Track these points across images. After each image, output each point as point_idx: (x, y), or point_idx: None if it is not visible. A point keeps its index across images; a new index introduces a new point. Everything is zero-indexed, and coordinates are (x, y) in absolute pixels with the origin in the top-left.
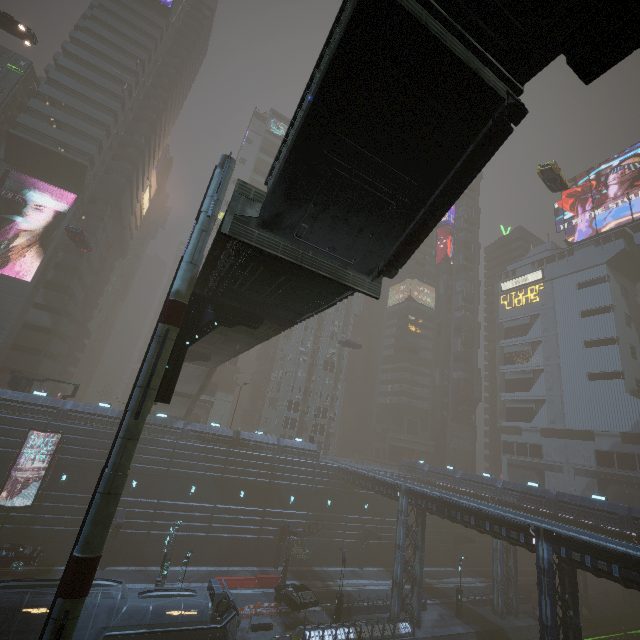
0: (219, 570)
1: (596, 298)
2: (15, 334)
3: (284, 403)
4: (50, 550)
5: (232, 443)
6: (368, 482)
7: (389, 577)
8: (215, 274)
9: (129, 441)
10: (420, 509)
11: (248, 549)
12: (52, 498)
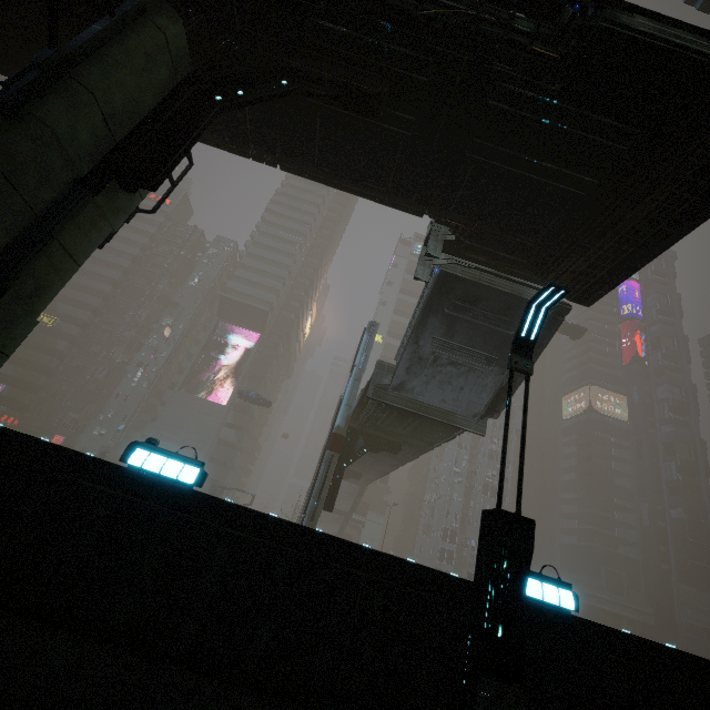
0: None
1: None
2: (212, 448)
3: (438, 531)
4: None
5: None
6: None
7: None
8: (364, 413)
9: None
10: None
11: None
12: None
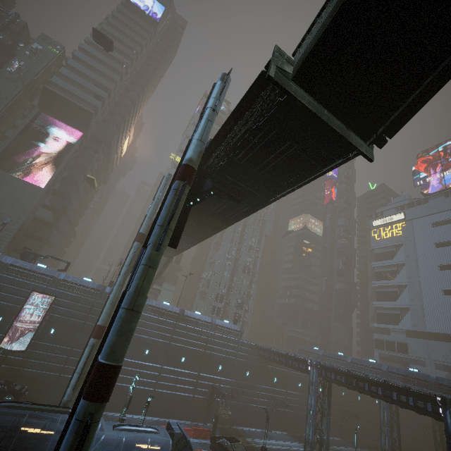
0: (162, 420)
1: (447, 234)
2: (27, 225)
3: (212, 295)
4: (34, 390)
5: (178, 318)
6: (282, 358)
7: (293, 440)
8: (220, 148)
9: (150, 268)
10: (328, 381)
11: (184, 405)
12: (41, 347)
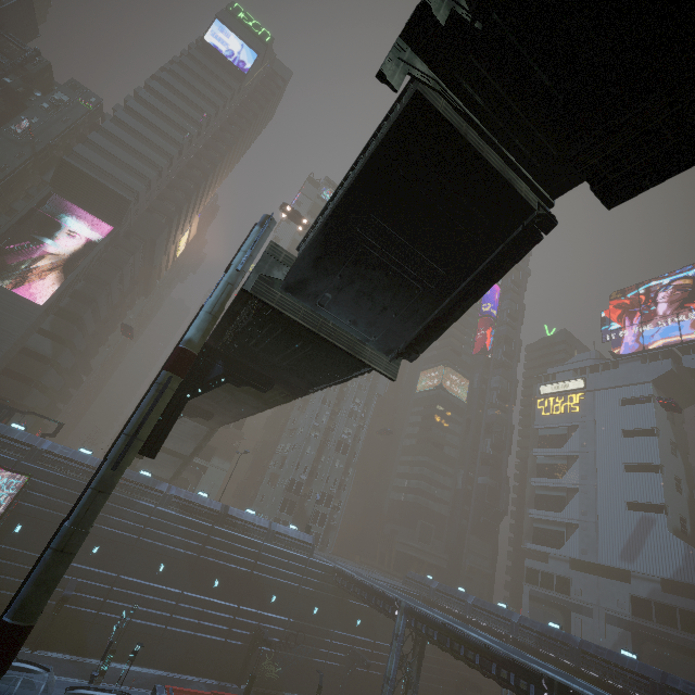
0: (170, 676)
1: (640, 418)
2: (10, 358)
3: (285, 481)
4: None
5: (217, 519)
6: (364, 591)
7: None
8: (232, 329)
9: (100, 494)
10: (419, 635)
11: (210, 654)
12: None
